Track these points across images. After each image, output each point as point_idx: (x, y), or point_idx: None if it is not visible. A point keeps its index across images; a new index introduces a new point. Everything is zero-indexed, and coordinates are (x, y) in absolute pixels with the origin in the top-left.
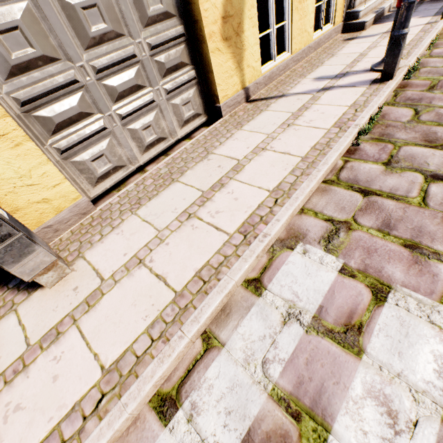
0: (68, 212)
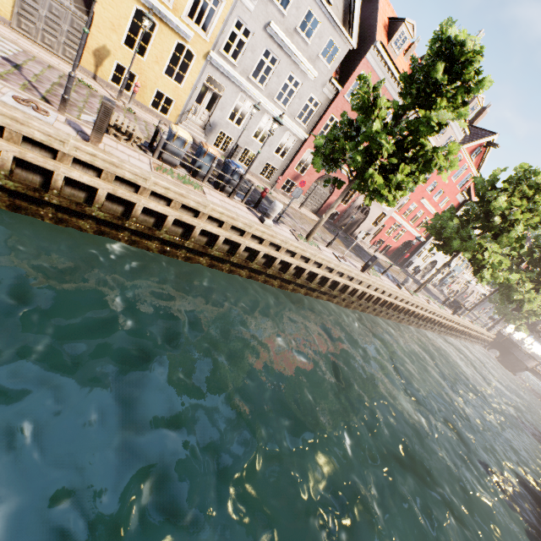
0: (2, 18)
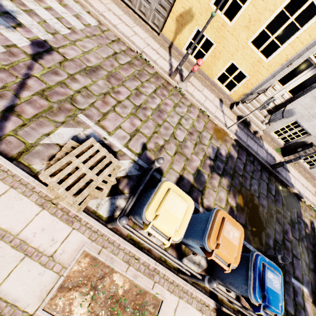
0: None
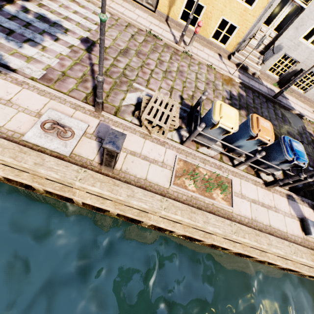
0: None
